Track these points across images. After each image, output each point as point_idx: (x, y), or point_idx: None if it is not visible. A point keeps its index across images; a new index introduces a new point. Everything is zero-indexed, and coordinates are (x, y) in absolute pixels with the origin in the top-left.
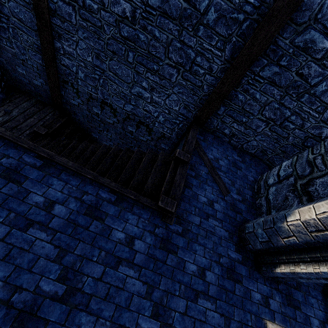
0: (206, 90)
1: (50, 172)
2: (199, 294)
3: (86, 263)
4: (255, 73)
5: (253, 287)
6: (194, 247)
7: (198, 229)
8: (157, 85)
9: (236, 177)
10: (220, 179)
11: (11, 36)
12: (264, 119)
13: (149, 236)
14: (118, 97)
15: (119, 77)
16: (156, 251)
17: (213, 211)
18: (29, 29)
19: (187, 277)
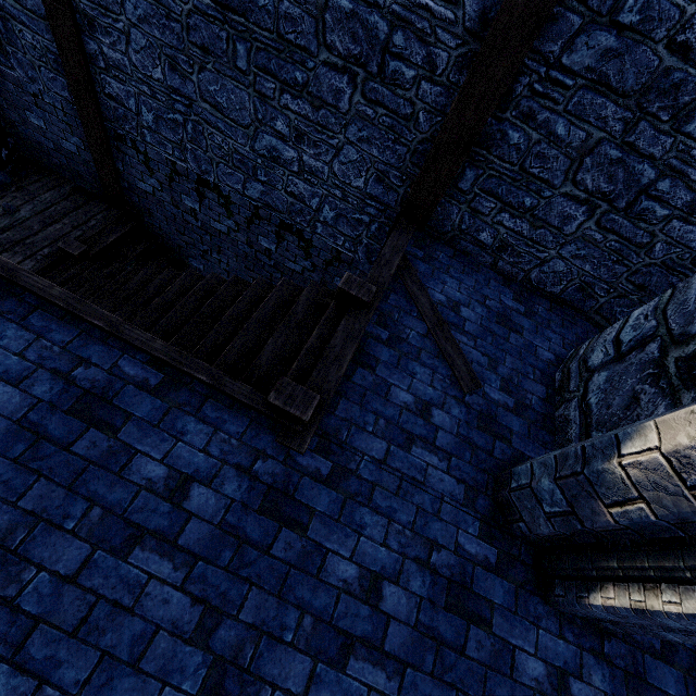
0: (426, 127)
1: (5, 310)
2: (355, 645)
3: (45, 533)
4: (549, 59)
5: (523, 640)
6: (359, 516)
7: (376, 472)
8: (309, 126)
9: (504, 350)
10: (456, 351)
11: (4, 40)
12: (581, 195)
13: (236, 479)
14: (230, 166)
15: (225, 114)
16: (247, 519)
17: (427, 430)
18: (34, 17)
19: (327, 594)
